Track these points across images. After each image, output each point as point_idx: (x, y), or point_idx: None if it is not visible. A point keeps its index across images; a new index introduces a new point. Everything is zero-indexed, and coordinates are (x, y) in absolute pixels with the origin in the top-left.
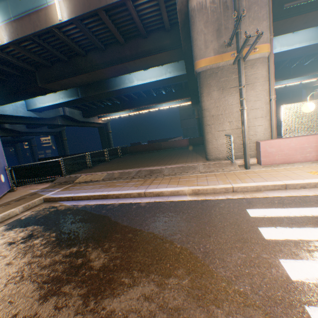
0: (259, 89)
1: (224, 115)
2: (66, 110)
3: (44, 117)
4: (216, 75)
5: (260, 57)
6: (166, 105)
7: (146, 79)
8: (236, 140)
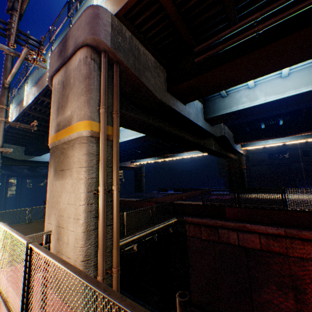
0: (76, 176)
1: (54, 203)
2: None
3: None
4: (55, 154)
5: (79, 136)
6: (187, 154)
7: (129, 136)
8: (57, 243)
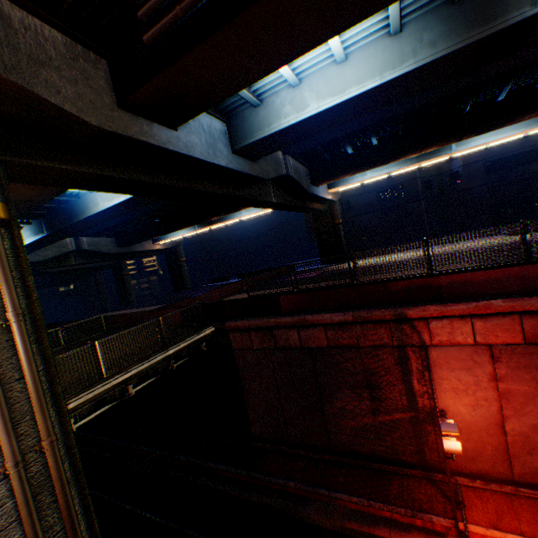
0: None
1: None
2: (82, 241)
3: (36, 260)
4: None
5: None
6: (247, 213)
7: (113, 198)
8: None
